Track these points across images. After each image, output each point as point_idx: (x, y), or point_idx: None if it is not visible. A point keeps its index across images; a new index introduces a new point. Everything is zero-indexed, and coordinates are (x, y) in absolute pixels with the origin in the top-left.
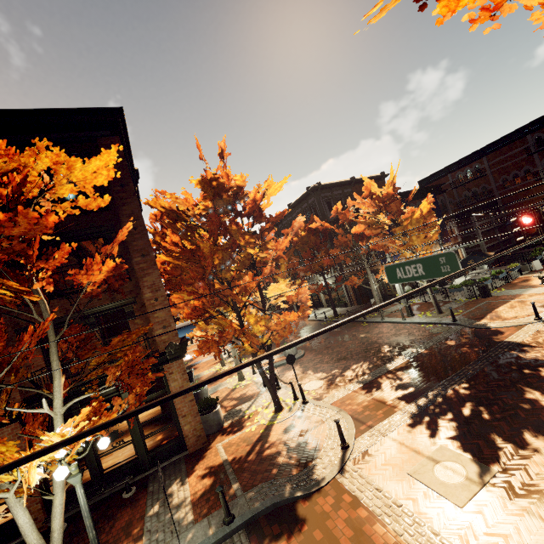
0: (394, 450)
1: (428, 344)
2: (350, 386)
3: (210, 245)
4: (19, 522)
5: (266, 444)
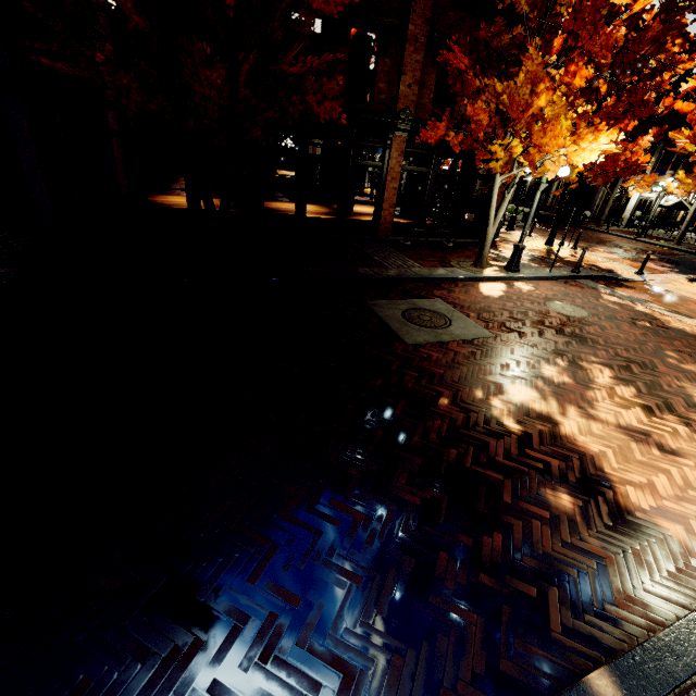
0: (683, 285)
1: (675, 257)
2: (609, 255)
3: (660, 29)
4: (494, 198)
5: (560, 256)
